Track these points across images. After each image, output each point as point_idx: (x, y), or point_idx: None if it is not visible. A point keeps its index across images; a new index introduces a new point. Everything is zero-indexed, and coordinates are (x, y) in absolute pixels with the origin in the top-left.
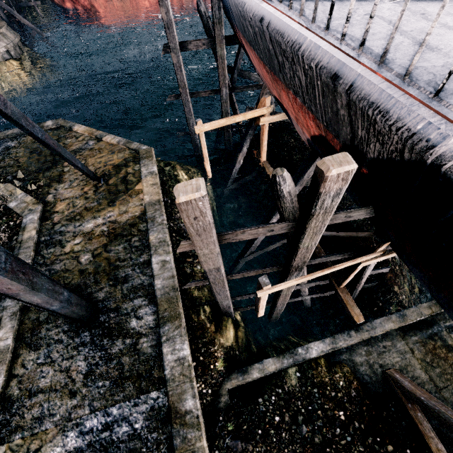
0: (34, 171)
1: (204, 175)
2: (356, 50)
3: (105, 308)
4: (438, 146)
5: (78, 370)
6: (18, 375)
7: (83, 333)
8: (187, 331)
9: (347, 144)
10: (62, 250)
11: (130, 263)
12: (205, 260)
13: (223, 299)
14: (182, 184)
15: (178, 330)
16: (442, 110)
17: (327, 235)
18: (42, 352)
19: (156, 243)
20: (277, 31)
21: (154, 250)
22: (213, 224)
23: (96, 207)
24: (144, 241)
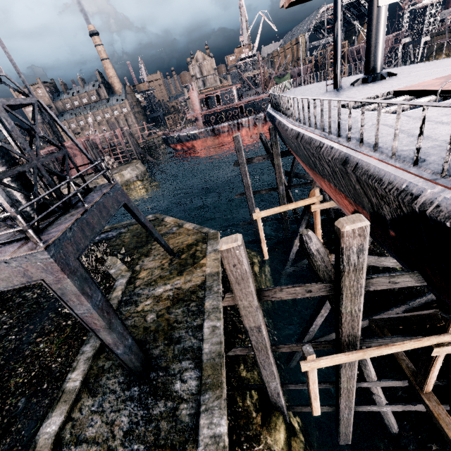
0: (132, 248)
1: (263, 258)
2: (358, 146)
3: (157, 365)
4: (419, 197)
5: (120, 426)
6: (74, 418)
7: (133, 387)
8: (229, 415)
9: (371, 212)
10: (136, 308)
11: (185, 325)
12: (245, 314)
13: (269, 378)
14: (226, 238)
15: (217, 401)
16: (419, 173)
17: (391, 316)
18: (97, 399)
19: (209, 308)
20: (306, 142)
21: (207, 315)
22: (249, 273)
23: (168, 276)
24: (200, 307)
